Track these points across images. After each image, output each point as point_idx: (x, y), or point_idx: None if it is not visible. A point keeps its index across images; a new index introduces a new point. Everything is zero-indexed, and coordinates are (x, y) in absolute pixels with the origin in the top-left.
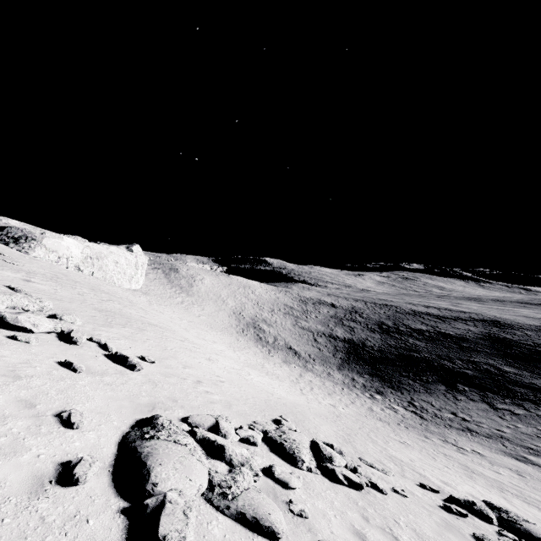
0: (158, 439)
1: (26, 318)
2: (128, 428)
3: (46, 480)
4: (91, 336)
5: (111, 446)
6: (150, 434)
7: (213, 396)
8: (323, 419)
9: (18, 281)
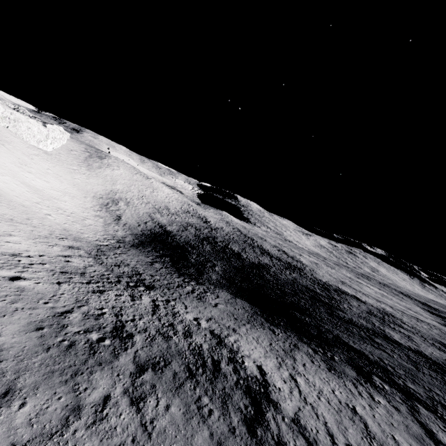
0: None
1: None
2: None
3: None
4: None
5: None
6: None
7: None
8: None
9: None
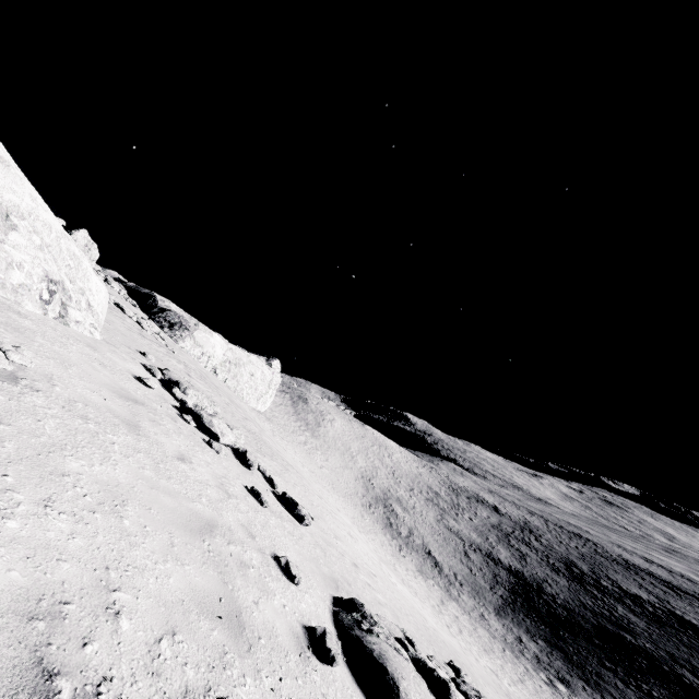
0: (378, 636)
1: (218, 423)
2: (331, 604)
3: (303, 643)
4: (258, 463)
5: (329, 624)
6: (367, 626)
7: (377, 594)
8: (494, 692)
9: (184, 373)
